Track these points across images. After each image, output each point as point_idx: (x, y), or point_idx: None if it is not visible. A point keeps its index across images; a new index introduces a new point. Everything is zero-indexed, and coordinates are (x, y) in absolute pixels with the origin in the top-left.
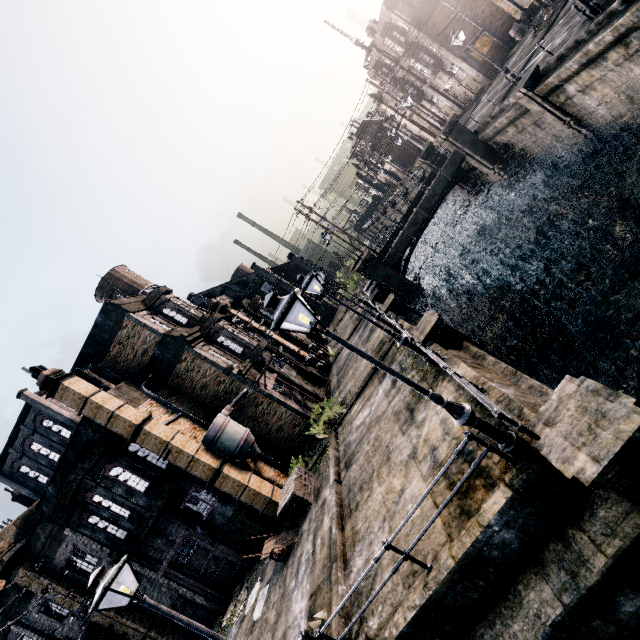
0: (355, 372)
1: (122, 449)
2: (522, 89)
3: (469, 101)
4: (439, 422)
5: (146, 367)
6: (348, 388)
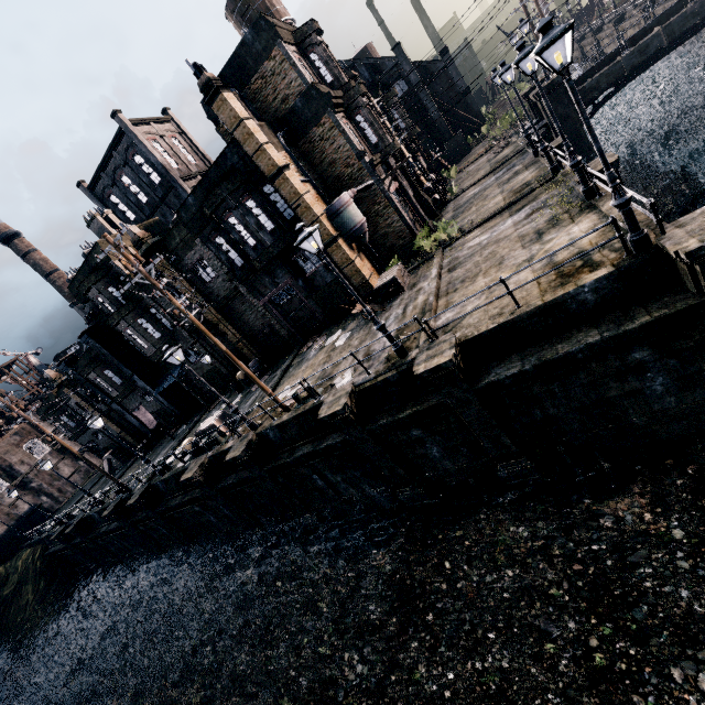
0: (480, 208)
1: (258, 187)
2: None
3: None
4: (568, 240)
5: (283, 118)
6: (466, 221)
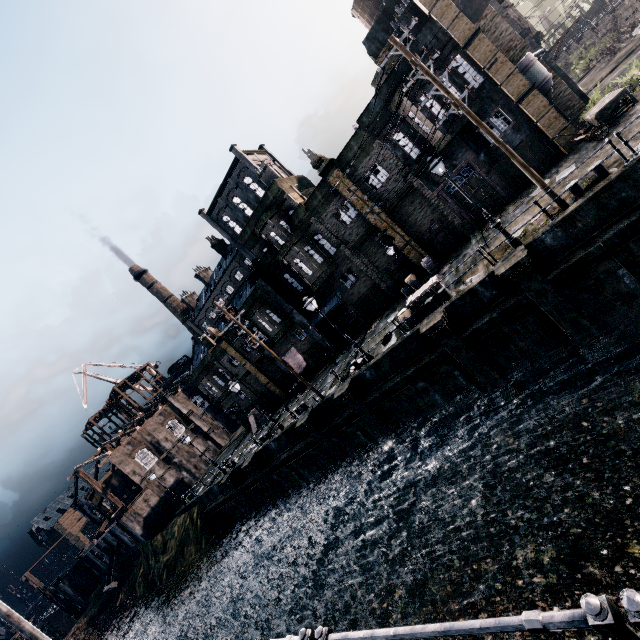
0: None
1: (447, 63)
2: None
3: None
4: None
5: None
6: None
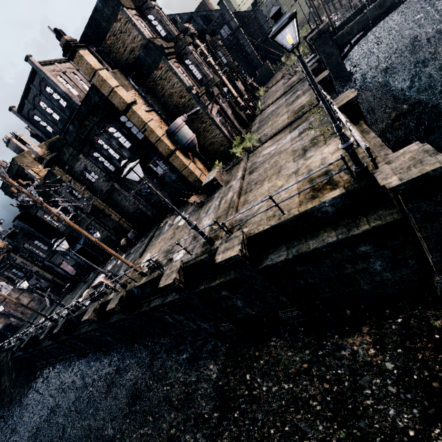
0: (273, 123)
1: (116, 117)
2: None
3: None
4: (320, 158)
5: (132, 64)
6: (265, 132)
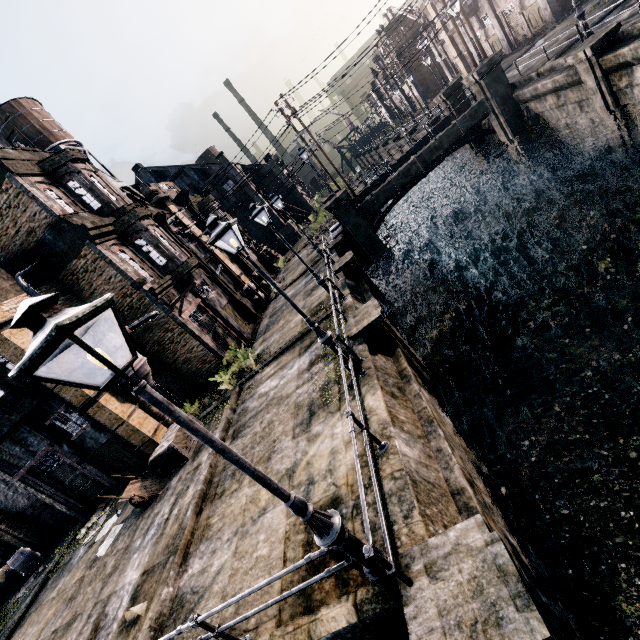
0: (285, 325)
1: None
2: (588, 50)
3: (522, 40)
4: (329, 450)
5: (31, 251)
6: (272, 341)
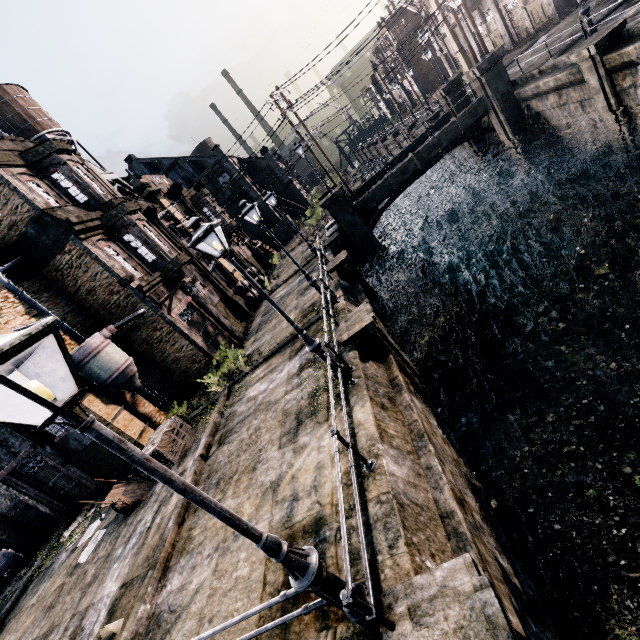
0: (277, 325)
1: None
2: (592, 47)
3: (524, 36)
4: (315, 464)
5: (13, 245)
6: (263, 341)
